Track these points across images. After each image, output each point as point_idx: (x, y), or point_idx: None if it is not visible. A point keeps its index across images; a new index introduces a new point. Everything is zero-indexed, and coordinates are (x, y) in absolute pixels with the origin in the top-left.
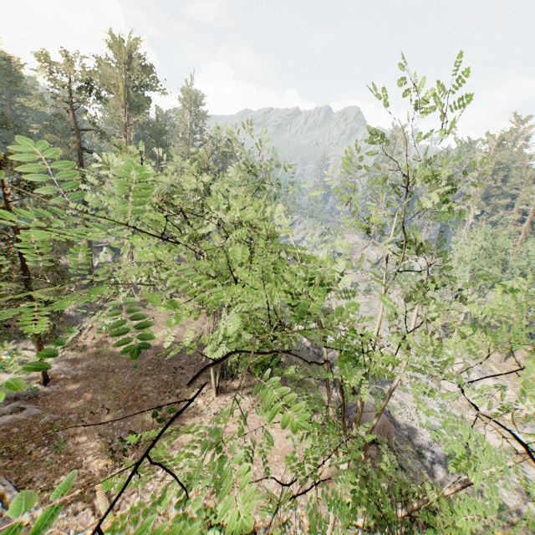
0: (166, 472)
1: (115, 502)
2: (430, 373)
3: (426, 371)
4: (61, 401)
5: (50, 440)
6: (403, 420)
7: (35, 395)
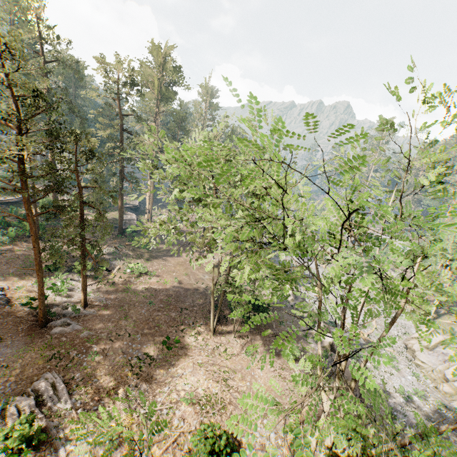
0: (172, 390)
1: (132, 406)
2: (404, 343)
3: (401, 341)
4: (95, 322)
5: (87, 350)
6: (376, 381)
7: (77, 315)
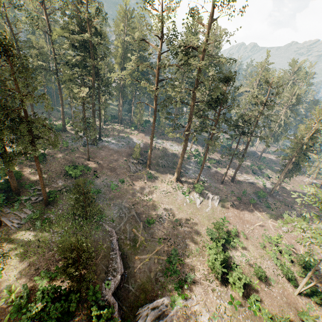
0: None
1: None
2: None
3: None
4: (285, 197)
5: (292, 206)
6: None
7: (276, 193)
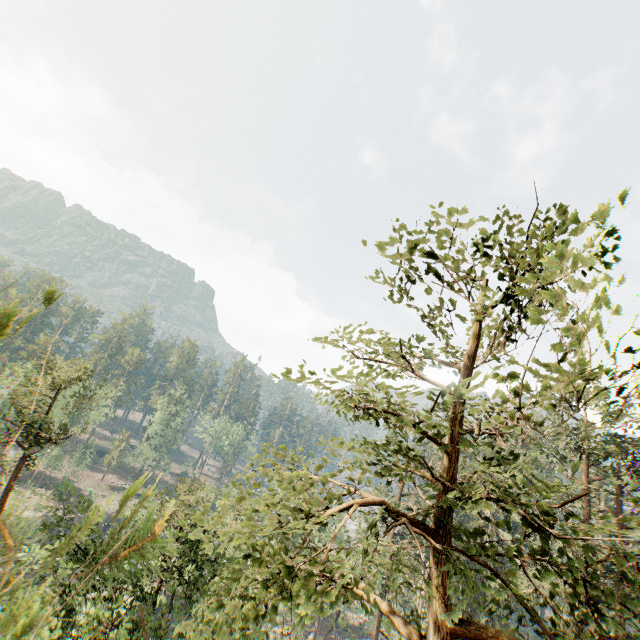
0: None
1: None
2: None
3: None
4: None
5: None
6: None
7: None
